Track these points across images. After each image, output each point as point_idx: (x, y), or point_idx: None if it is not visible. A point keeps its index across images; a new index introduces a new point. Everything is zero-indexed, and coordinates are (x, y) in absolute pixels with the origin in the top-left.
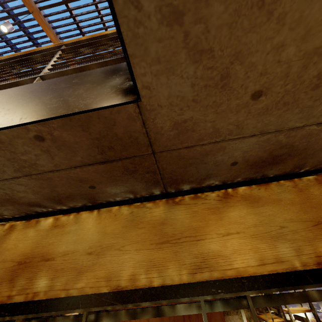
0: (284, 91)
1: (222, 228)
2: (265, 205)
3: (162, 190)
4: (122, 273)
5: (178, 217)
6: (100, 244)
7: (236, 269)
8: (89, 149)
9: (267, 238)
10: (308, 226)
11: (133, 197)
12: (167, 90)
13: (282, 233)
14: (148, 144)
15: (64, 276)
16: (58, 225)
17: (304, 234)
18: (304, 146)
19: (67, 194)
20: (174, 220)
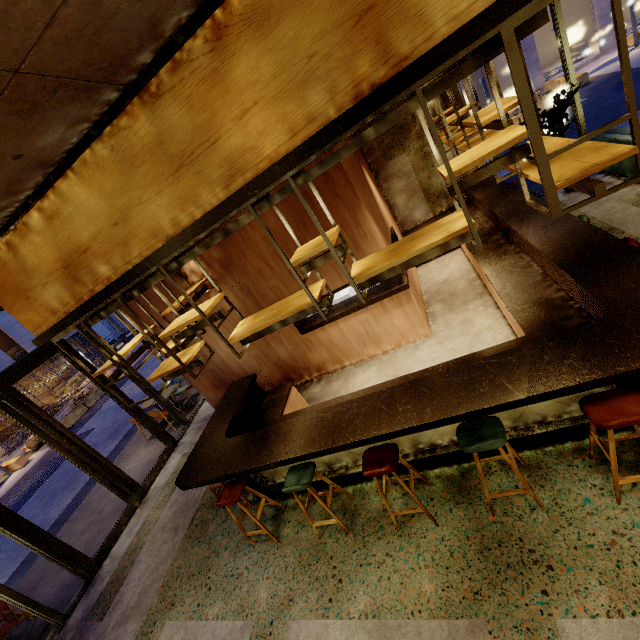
0: None
1: (235, 107)
2: (282, 20)
3: (116, 89)
4: (162, 225)
5: (173, 122)
6: (117, 210)
7: (268, 157)
8: None
9: (293, 92)
10: (346, 34)
11: (91, 125)
12: None
13: (311, 71)
14: None
15: (115, 255)
16: (52, 216)
17: (340, 54)
18: None
19: (6, 183)
20: (171, 130)
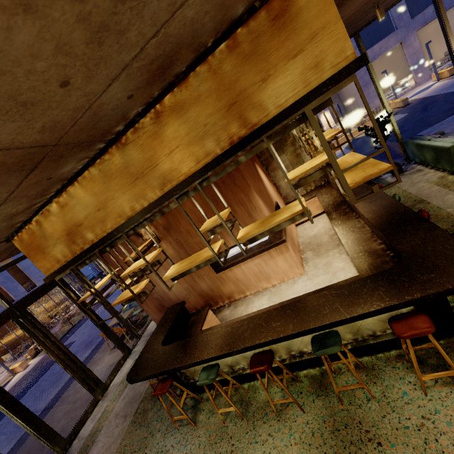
0: (81, 66)
1: (166, 149)
2: (190, 109)
3: (104, 143)
4: (125, 210)
5: (133, 157)
6: (100, 202)
7: (184, 174)
8: (12, 176)
9: (197, 141)
10: (223, 114)
11: (89, 159)
12: (3, 135)
13: (206, 131)
14: (42, 147)
15: (97, 227)
16: (63, 205)
17: (221, 123)
18: (172, 46)
19: (41, 191)
20: (132, 161)
